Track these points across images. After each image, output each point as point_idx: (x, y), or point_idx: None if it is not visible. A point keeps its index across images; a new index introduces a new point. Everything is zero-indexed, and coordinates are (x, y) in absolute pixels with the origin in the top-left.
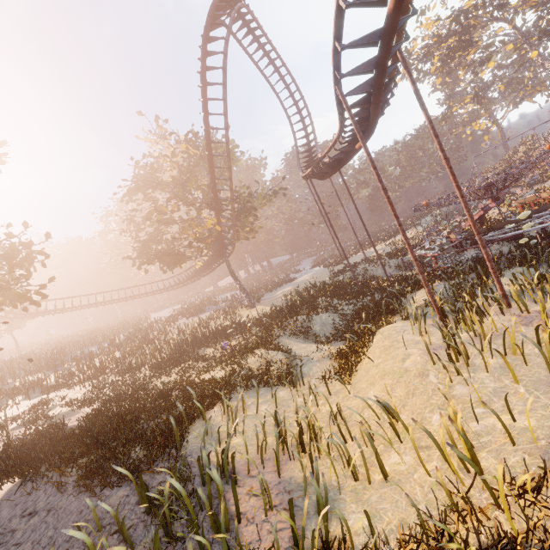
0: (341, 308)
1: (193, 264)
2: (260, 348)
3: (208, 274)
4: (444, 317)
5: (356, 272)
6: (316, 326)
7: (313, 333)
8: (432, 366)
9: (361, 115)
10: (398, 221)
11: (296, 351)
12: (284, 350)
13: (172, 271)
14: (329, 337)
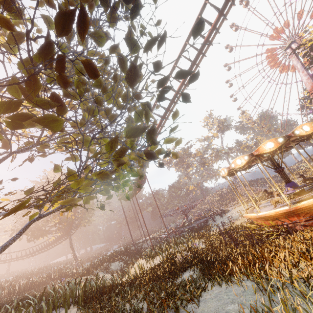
0: (125, 259)
1: (46, 239)
2: (84, 276)
3: (53, 247)
4: (156, 252)
5: (137, 246)
6: (112, 266)
7: (110, 270)
8: (145, 262)
9: (136, 184)
10: (142, 217)
11: (101, 277)
12: (95, 275)
13: (35, 241)
14: (117, 271)
